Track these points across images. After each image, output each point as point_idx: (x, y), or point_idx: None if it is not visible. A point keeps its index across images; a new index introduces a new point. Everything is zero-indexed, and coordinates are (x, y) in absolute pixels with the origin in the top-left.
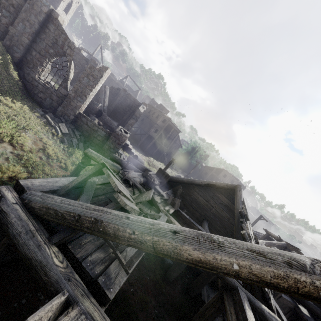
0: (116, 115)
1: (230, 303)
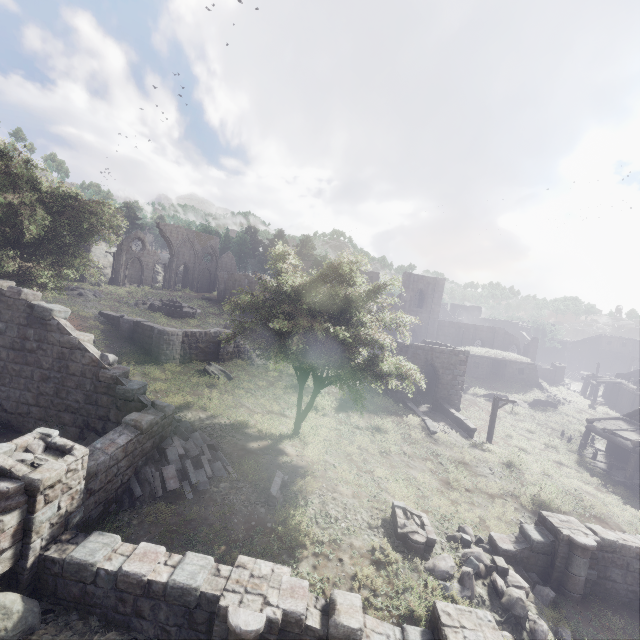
0: None
1: None
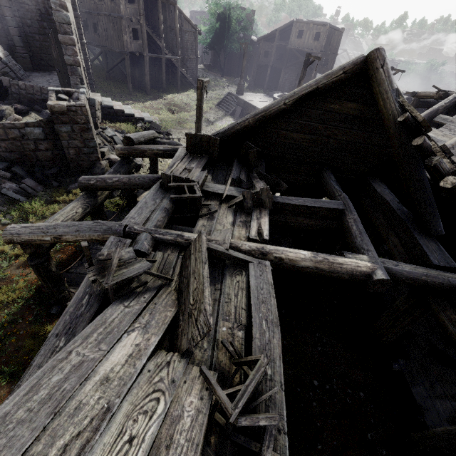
0: (43, 58)
1: (454, 320)
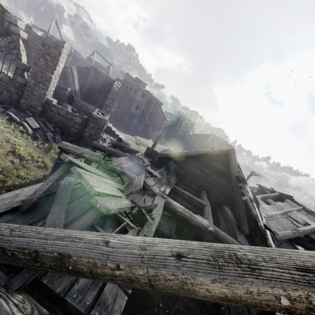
0: (91, 97)
1: None
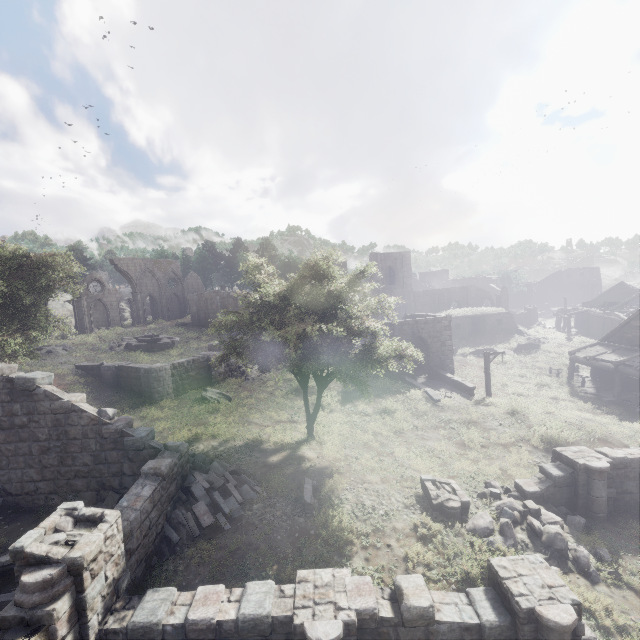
0: None
1: None
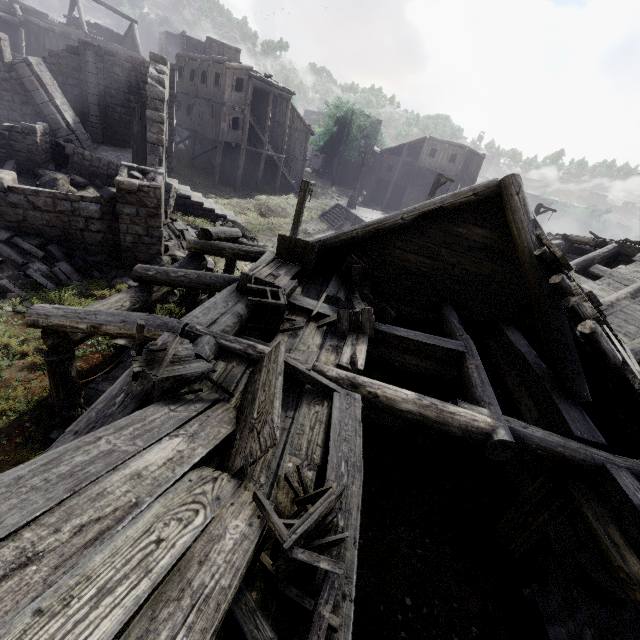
0: (119, 131)
1: (600, 514)
